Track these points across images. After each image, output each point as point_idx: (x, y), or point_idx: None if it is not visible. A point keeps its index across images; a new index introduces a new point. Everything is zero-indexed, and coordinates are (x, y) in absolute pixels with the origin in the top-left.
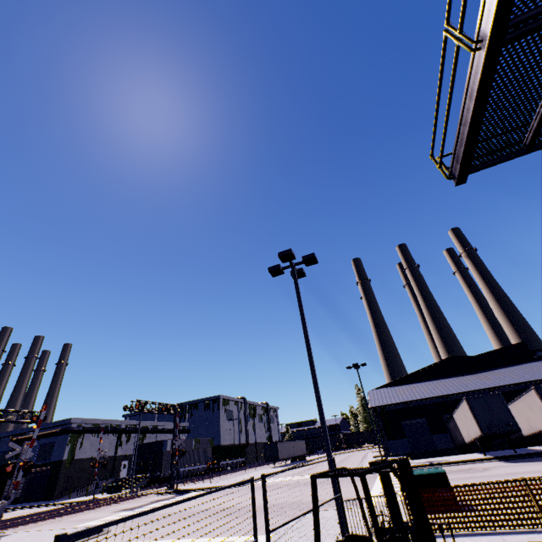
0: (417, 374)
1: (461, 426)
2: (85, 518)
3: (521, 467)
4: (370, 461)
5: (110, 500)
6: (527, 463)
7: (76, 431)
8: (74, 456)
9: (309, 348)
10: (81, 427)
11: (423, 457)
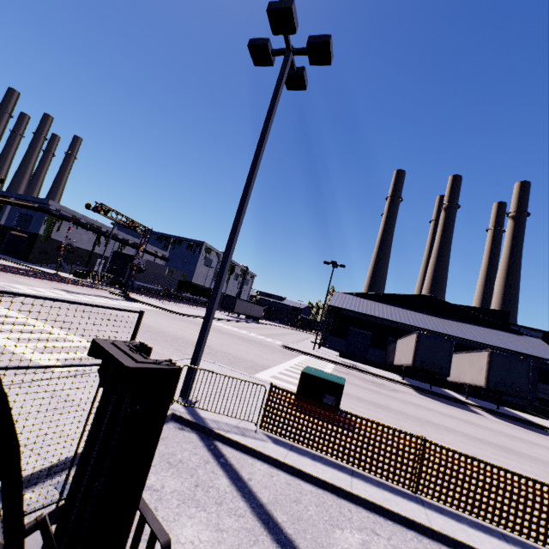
0: (388, 297)
1: (399, 351)
2: (22, 282)
3: (427, 402)
4: (94, 339)
5: (64, 279)
6: (434, 401)
7: (53, 214)
8: (51, 235)
9: (250, 182)
10: (59, 212)
11: (352, 359)
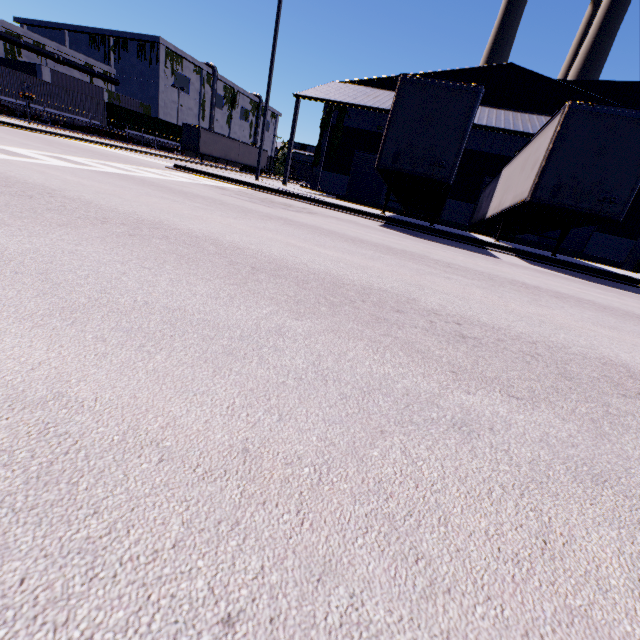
0: None
1: None
2: None
3: (352, 228)
4: None
5: None
6: (394, 233)
7: None
8: None
9: None
10: None
11: None
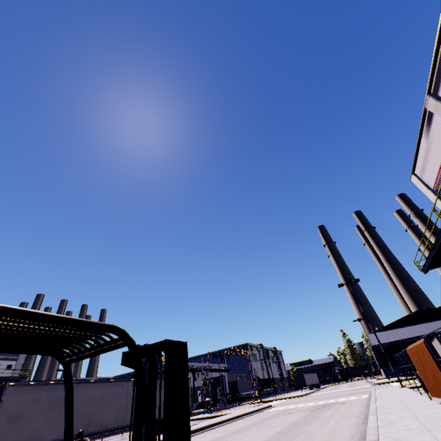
0: (398, 322)
1: None
2: None
3: None
4: None
5: (227, 406)
6: None
7: None
8: None
9: (368, 320)
10: None
11: None
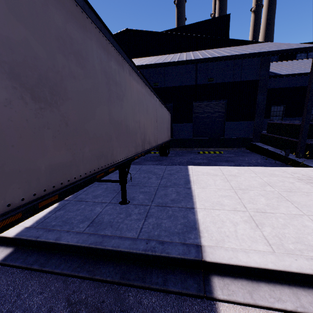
0: None
1: None
2: None
3: None
4: None
5: None
6: None
7: None
8: None
9: None
10: None
11: None
